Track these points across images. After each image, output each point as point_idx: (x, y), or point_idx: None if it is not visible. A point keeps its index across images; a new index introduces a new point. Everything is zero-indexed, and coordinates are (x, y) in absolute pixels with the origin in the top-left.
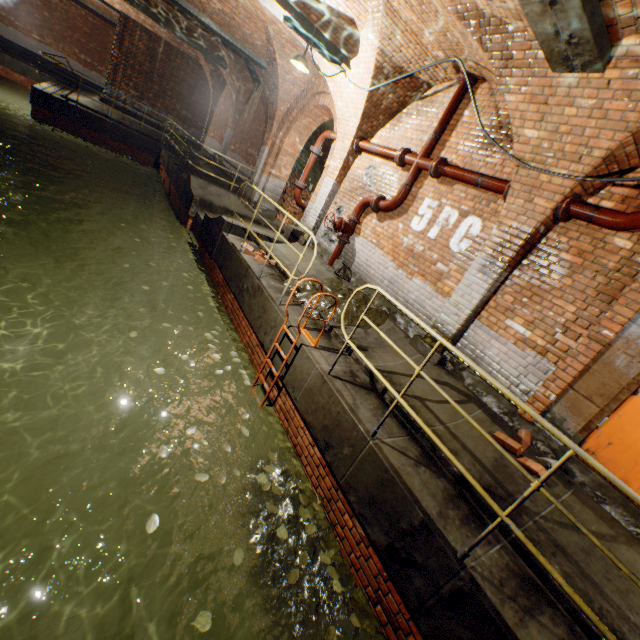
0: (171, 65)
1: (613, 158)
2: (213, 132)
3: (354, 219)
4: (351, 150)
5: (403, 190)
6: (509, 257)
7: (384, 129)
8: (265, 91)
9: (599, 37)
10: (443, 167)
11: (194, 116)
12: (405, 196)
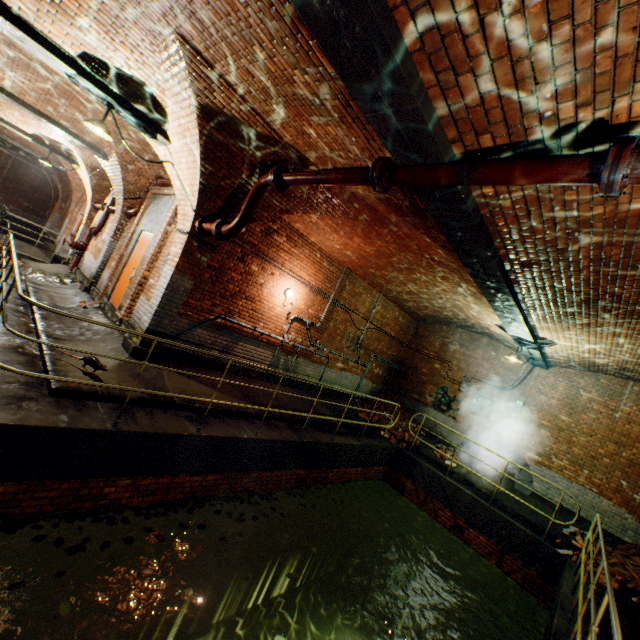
0: (16, 172)
1: (130, 191)
2: (52, 218)
3: (84, 242)
4: (93, 209)
5: (101, 221)
6: (113, 235)
7: (108, 198)
8: (69, 185)
9: (95, 149)
10: (112, 207)
11: (36, 207)
12: (103, 225)
